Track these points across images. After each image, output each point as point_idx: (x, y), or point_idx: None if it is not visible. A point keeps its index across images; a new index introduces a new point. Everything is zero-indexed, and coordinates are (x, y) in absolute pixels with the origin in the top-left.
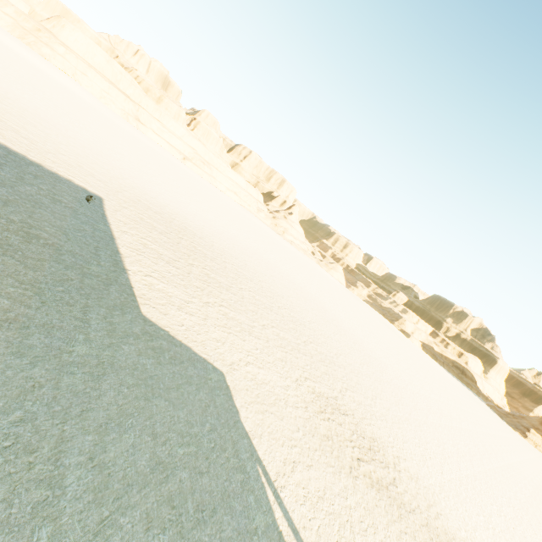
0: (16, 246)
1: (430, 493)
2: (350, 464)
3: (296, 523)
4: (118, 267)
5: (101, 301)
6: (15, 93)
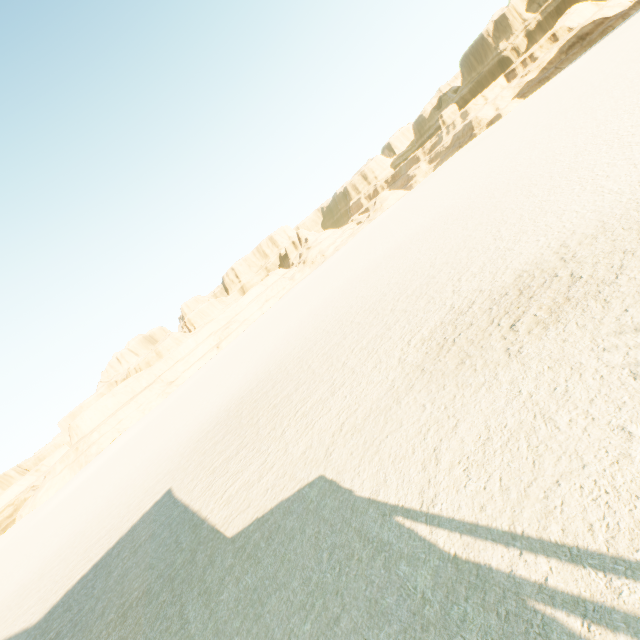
0: (117, 639)
1: (633, 212)
2: (504, 348)
3: (470, 517)
4: (197, 528)
5: (192, 584)
6: (92, 511)
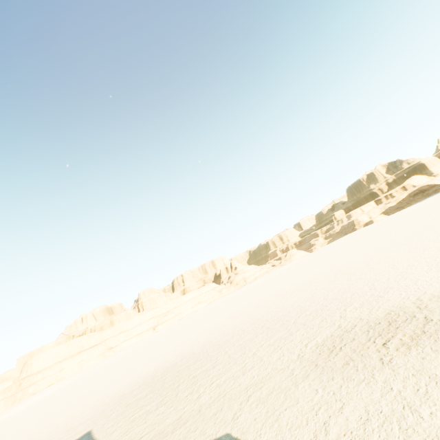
0: None
1: None
2: (378, 358)
3: None
4: None
5: None
6: None
